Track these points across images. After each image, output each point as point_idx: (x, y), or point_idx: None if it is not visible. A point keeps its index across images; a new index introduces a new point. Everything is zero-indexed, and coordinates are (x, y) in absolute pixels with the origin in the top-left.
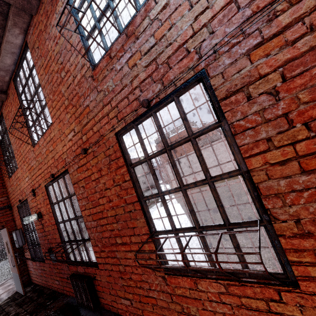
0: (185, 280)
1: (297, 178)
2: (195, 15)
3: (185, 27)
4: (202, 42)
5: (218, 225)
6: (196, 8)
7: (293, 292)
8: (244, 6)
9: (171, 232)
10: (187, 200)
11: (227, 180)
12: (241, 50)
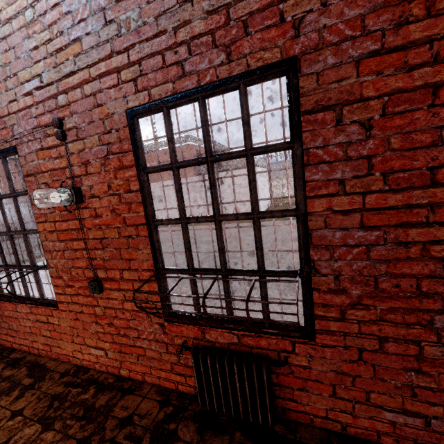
0: (10, 304)
1: (57, 244)
2: (10, 99)
3: (4, 103)
4: (14, 124)
5: (29, 266)
6: (10, 93)
7: (57, 310)
8: (34, 116)
9: (2, 267)
10: (12, 244)
11: (212, 224)
12: (34, 147)
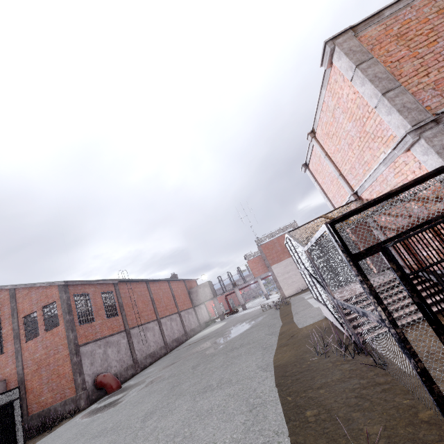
0: None
1: None
2: None
3: None
4: None
5: None
6: None
7: None
8: None
9: None
10: None
11: None
12: None
